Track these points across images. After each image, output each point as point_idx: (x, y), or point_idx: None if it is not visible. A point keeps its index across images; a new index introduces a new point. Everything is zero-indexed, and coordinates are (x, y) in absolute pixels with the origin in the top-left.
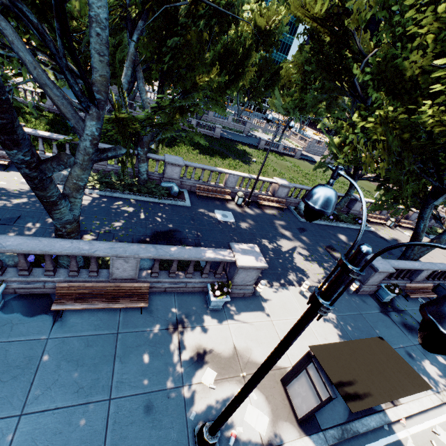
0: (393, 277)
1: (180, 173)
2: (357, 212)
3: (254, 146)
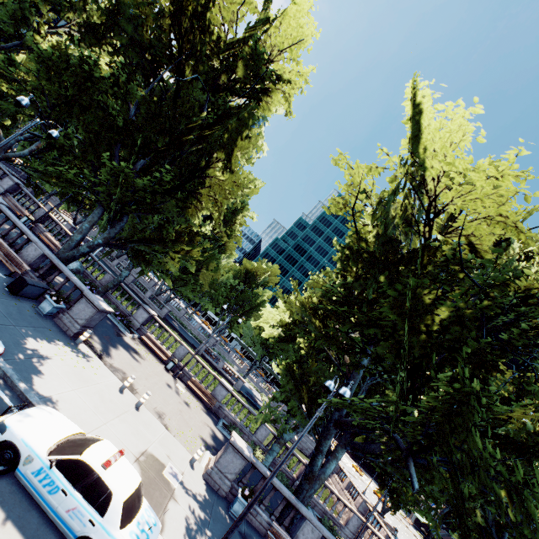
0: (2, 235)
1: (11, 186)
2: (139, 324)
3: (193, 346)
